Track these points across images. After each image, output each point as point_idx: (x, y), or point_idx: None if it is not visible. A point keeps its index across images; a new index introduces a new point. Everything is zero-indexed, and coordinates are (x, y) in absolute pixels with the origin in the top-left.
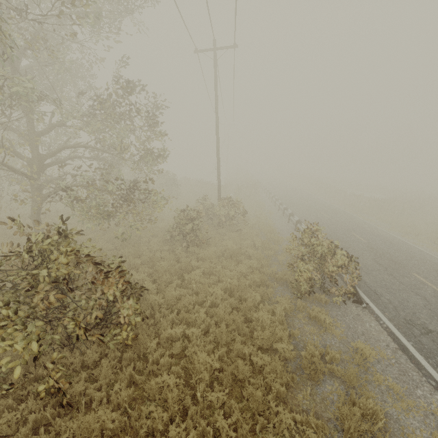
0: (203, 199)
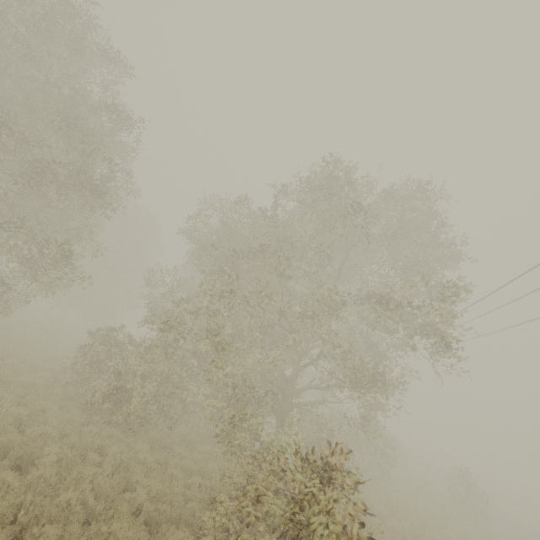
0: None
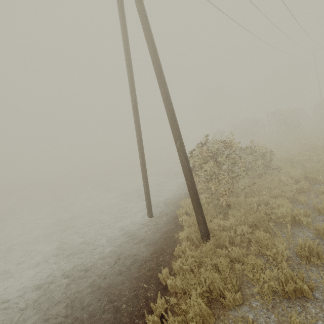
0: None
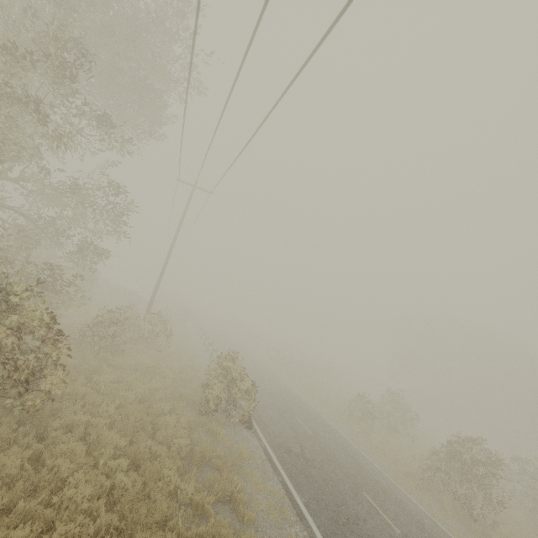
0: (130, 307)
